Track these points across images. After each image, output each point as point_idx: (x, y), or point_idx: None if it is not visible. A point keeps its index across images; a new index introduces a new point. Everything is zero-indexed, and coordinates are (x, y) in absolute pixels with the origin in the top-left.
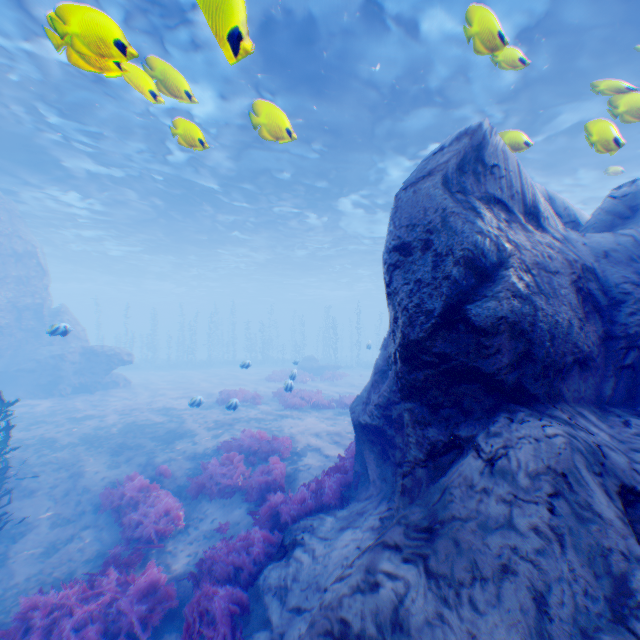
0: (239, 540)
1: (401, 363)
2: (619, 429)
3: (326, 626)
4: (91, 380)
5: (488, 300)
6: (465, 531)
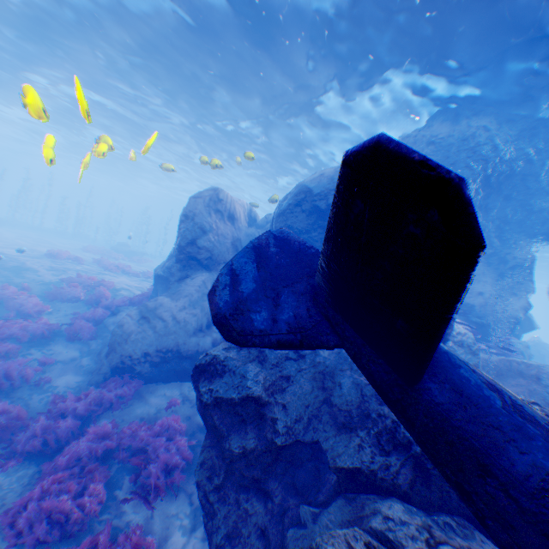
0: (92, 312)
1: (178, 252)
2: None
3: (142, 305)
4: None
5: (203, 241)
6: (181, 290)
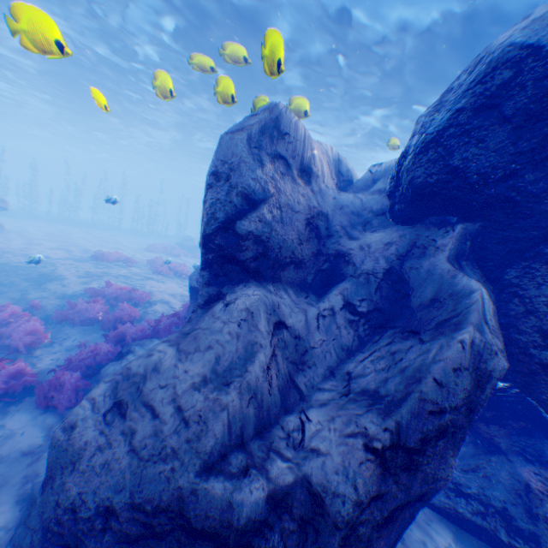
0: (91, 350)
1: (203, 248)
2: (301, 299)
3: (120, 370)
4: None
5: (247, 220)
6: (201, 333)
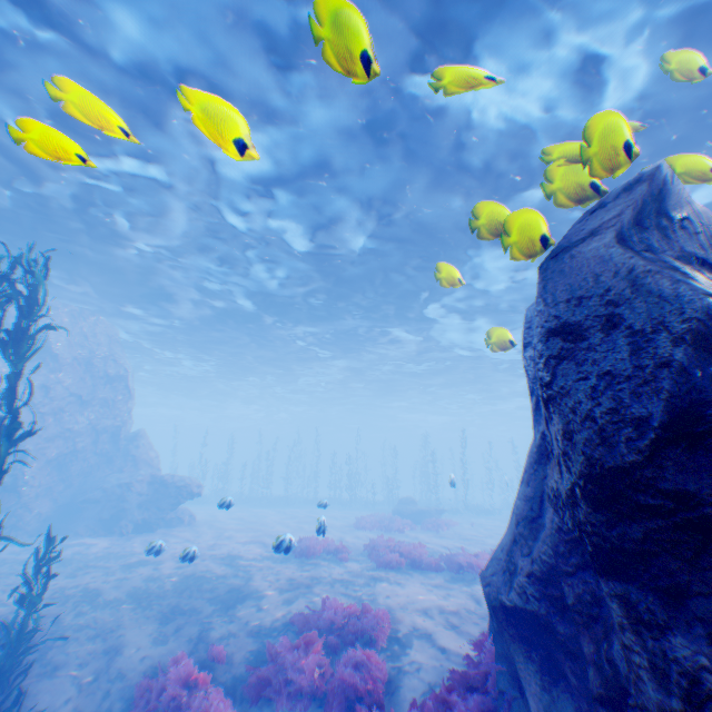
0: None
1: (590, 508)
2: None
3: None
4: (155, 515)
5: None
6: None
